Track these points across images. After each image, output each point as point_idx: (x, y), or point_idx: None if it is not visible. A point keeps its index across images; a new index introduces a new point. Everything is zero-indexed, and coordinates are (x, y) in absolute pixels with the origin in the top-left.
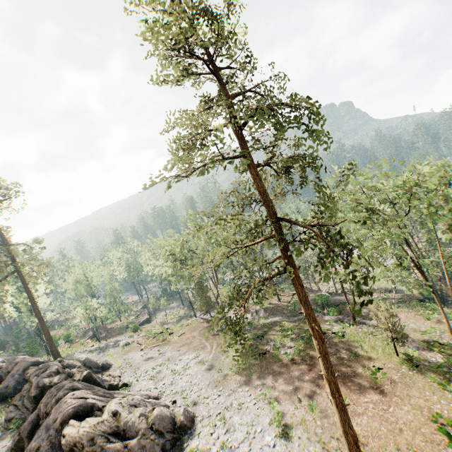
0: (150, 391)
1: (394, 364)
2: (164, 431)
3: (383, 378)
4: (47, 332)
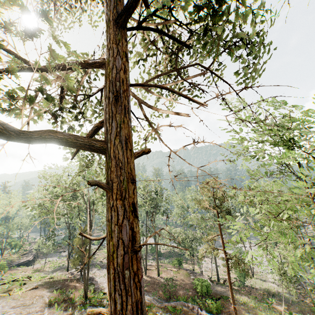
0: None
1: None
2: None
3: None
4: None
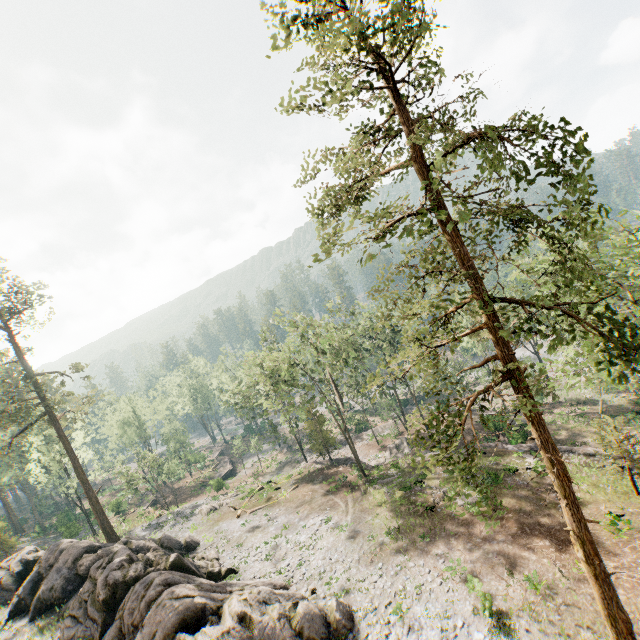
0: (271, 578)
1: (636, 507)
2: (317, 638)
3: (629, 529)
4: (96, 500)
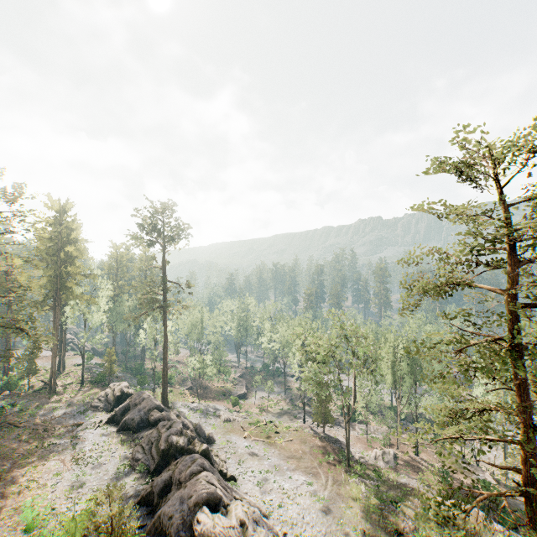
0: (257, 501)
1: None
2: None
3: None
4: (166, 373)
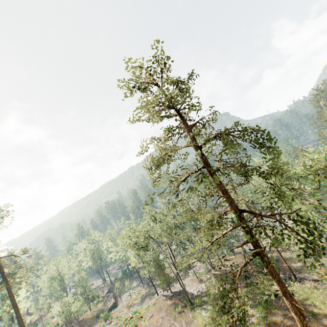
0: None
1: None
2: None
3: None
4: None
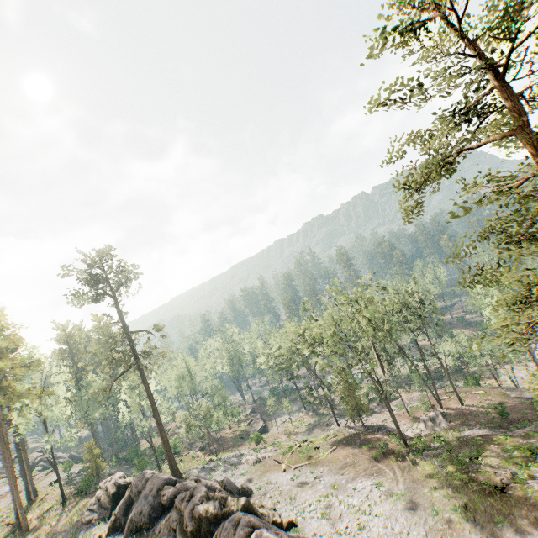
0: (332, 537)
1: None
2: None
3: None
4: (166, 439)
